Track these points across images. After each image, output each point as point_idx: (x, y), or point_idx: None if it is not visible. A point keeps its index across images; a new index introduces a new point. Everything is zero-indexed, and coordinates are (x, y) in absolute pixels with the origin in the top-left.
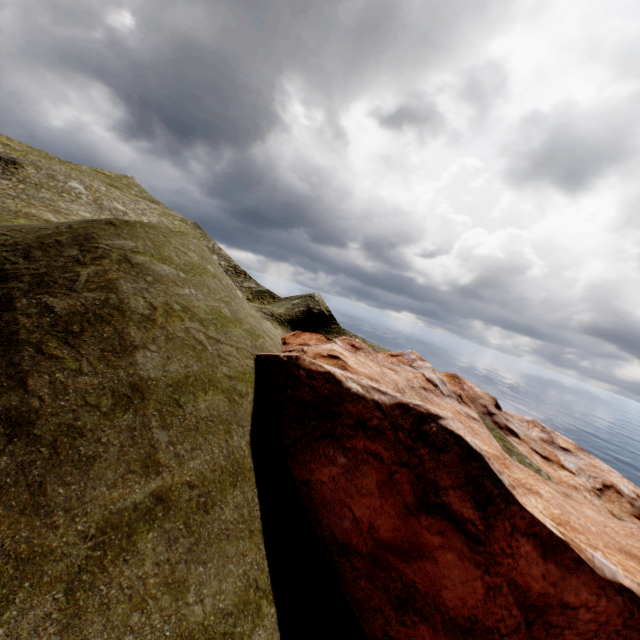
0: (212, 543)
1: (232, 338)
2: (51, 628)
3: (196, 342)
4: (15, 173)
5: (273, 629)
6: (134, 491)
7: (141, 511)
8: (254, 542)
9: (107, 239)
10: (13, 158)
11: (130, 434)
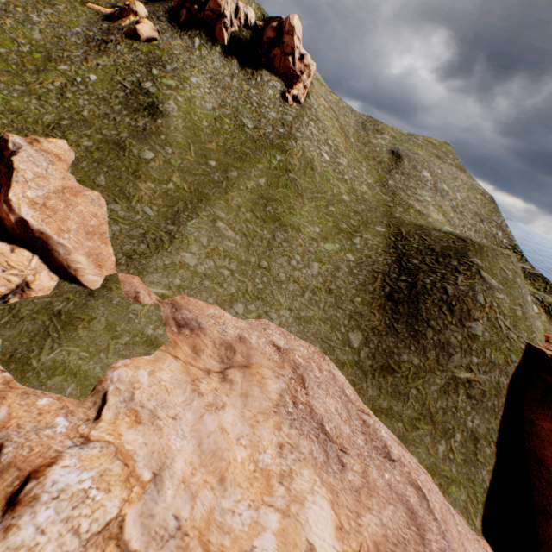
0: (480, 408)
1: (517, 328)
2: (435, 393)
3: (499, 325)
4: (399, 165)
5: (491, 453)
6: (461, 372)
7: (461, 380)
8: (495, 422)
9: (471, 256)
10: (397, 151)
11: (464, 352)
